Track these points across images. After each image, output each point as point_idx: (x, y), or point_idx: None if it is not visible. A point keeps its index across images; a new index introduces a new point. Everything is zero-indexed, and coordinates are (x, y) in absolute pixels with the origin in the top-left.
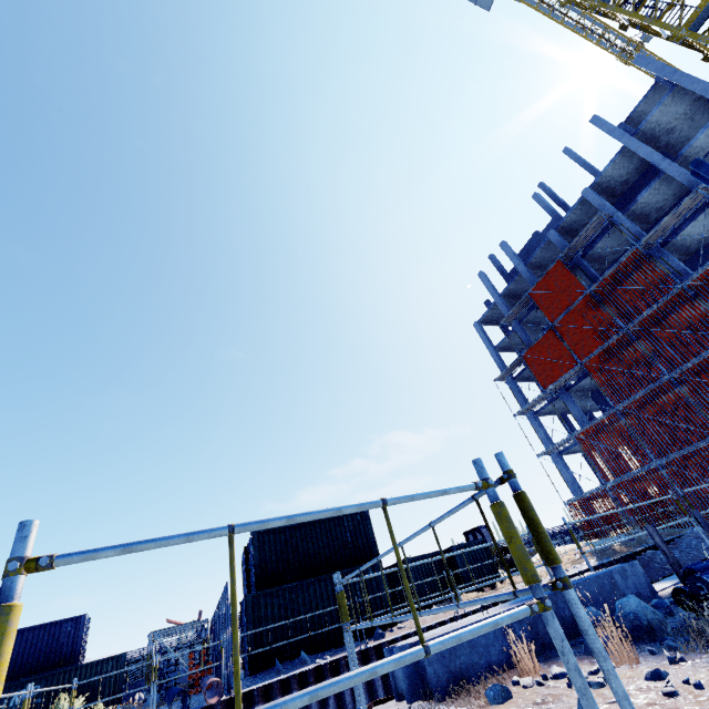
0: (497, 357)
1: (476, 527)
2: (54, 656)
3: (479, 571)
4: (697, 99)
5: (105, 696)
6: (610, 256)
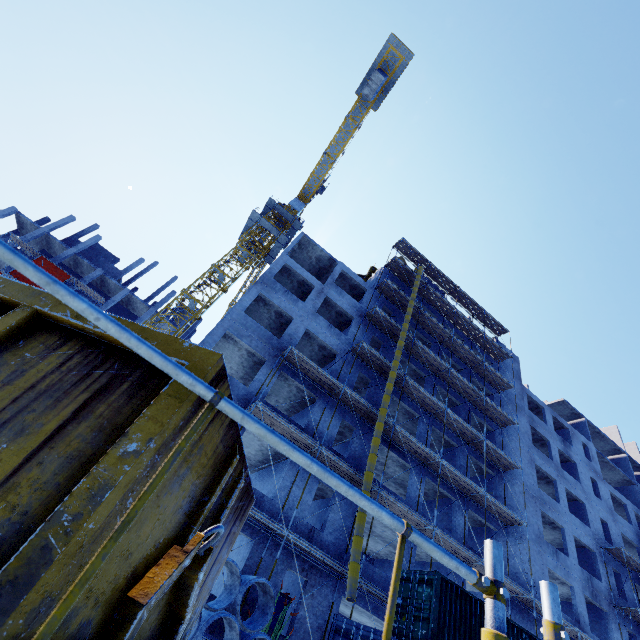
0: None
1: None
2: None
3: None
4: None
5: None
6: None
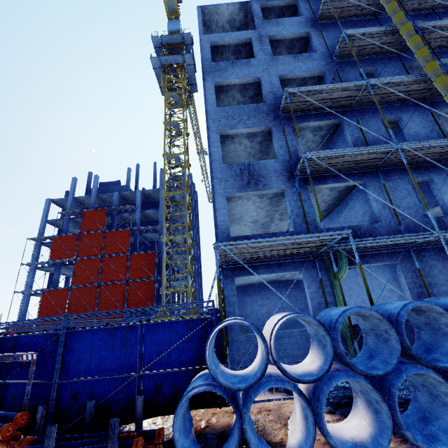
0: (44, 226)
1: None
2: None
3: None
4: None
5: None
6: (128, 220)
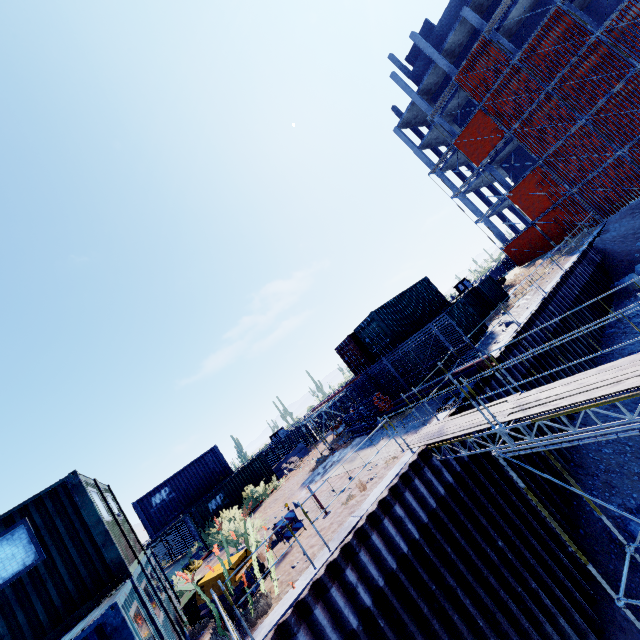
0: (423, 154)
1: (463, 279)
2: (213, 477)
3: (495, 293)
4: None
5: (266, 480)
6: (515, 27)
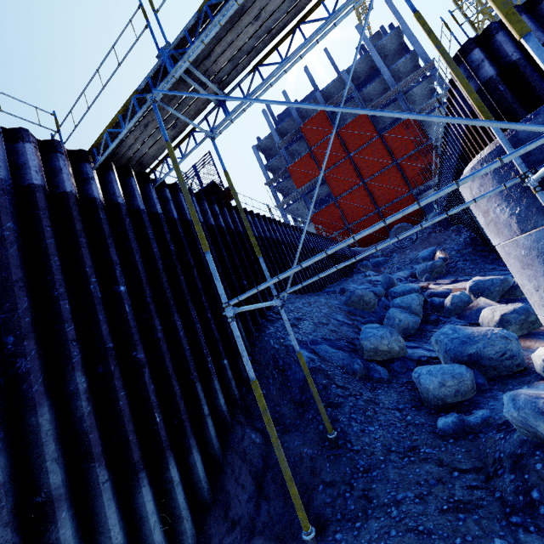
0: (266, 171)
1: None
2: None
3: None
4: (401, 44)
5: None
6: (342, 121)
